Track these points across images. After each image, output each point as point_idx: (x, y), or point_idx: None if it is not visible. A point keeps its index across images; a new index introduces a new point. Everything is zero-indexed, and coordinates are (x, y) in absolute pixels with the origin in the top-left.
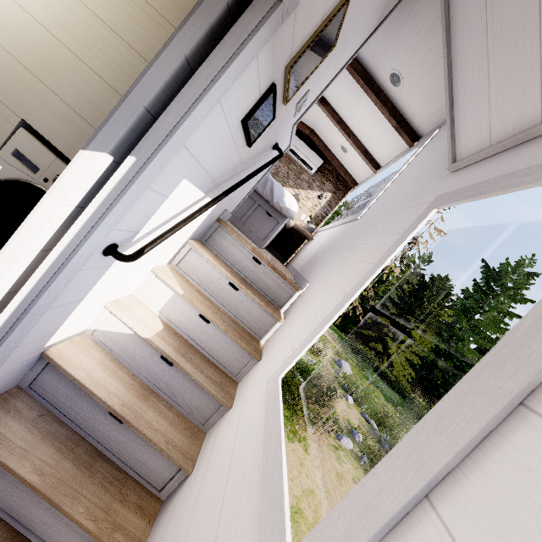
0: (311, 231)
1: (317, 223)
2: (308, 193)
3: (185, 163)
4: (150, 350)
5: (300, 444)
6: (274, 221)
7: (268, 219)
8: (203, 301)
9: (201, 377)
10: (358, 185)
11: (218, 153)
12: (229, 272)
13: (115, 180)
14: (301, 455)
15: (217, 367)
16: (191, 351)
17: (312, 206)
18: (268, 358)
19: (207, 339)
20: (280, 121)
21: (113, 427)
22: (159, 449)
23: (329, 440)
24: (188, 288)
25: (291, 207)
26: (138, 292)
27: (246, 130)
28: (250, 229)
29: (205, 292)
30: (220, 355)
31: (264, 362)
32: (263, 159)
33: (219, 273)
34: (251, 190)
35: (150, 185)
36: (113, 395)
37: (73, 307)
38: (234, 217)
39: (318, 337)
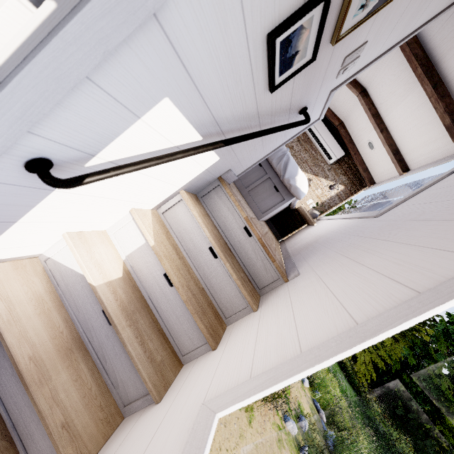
0: (313, 217)
1: (321, 211)
2: (321, 181)
3: (165, 65)
4: (94, 298)
5: (246, 413)
6: (280, 197)
7: (274, 194)
8: (175, 259)
9: (138, 350)
10: (376, 184)
11: (224, 79)
12: (213, 236)
13: (19, 40)
14: (244, 425)
15: (165, 339)
16: (142, 312)
17: (321, 193)
18: (222, 354)
19: (165, 303)
20: (319, 74)
21: (15, 380)
22: (49, 433)
23: (275, 419)
24: (163, 240)
25: (301, 187)
26: (111, 230)
27: (272, 59)
28: (254, 198)
29: (182, 250)
30: (173, 326)
31: (216, 358)
32: (285, 123)
33: (202, 233)
34: (264, 157)
35: (96, 79)
36: (27, 343)
37: (0, 228)
38: (241, 183)
39: (293, 381)
